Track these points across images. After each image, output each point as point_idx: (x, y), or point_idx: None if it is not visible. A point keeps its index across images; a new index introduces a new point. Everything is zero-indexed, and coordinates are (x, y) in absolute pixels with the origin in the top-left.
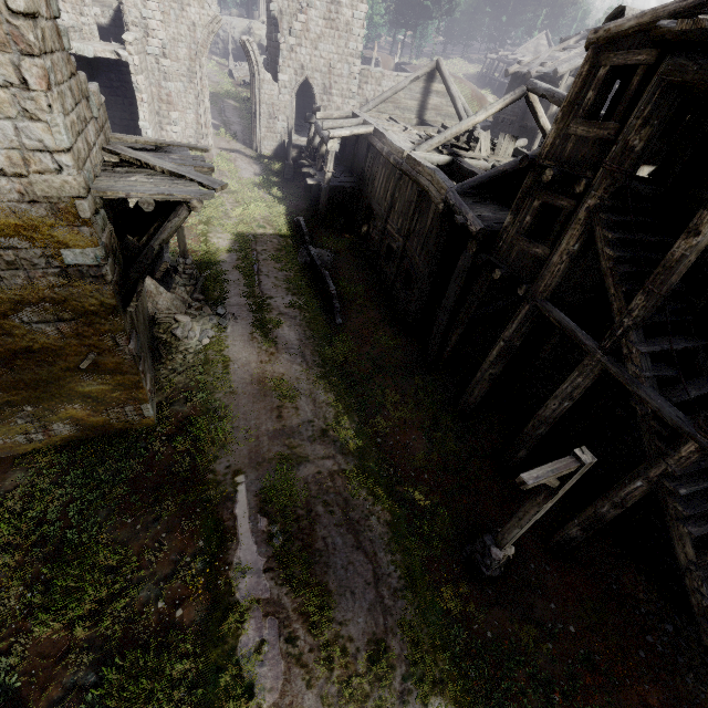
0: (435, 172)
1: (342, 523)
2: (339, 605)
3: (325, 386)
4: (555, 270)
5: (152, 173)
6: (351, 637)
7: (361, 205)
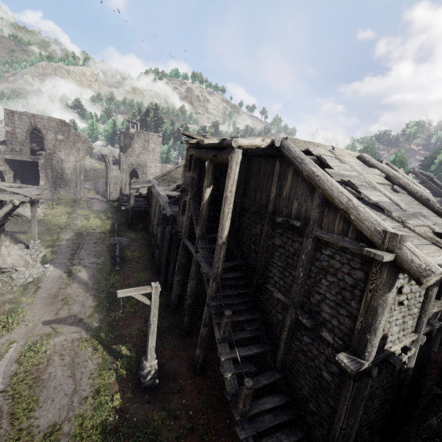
0: (163, 196)
1: (66, 364)
2: (40, 408)
3: (93, 298)
4: (186, 224)
5: (5, 193)
6: (38, 425)
7: (149, 217)
